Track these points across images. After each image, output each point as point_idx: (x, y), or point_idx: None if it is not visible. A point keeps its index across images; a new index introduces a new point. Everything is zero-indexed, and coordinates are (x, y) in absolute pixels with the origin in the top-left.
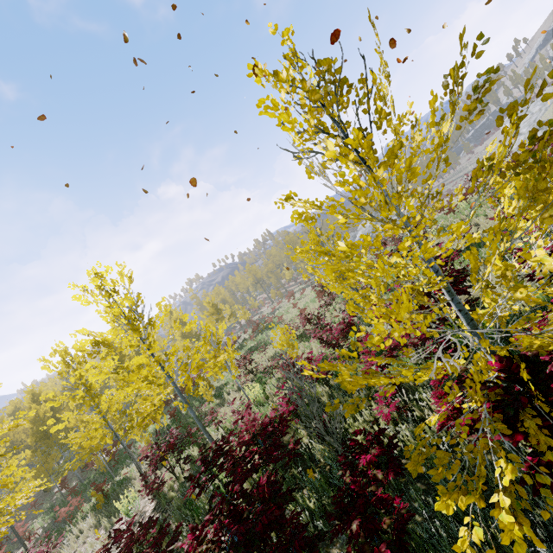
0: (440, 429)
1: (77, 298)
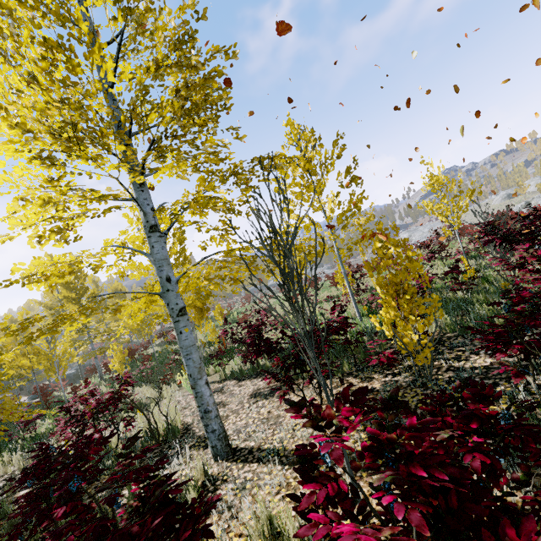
0: None
1: (291, 132)
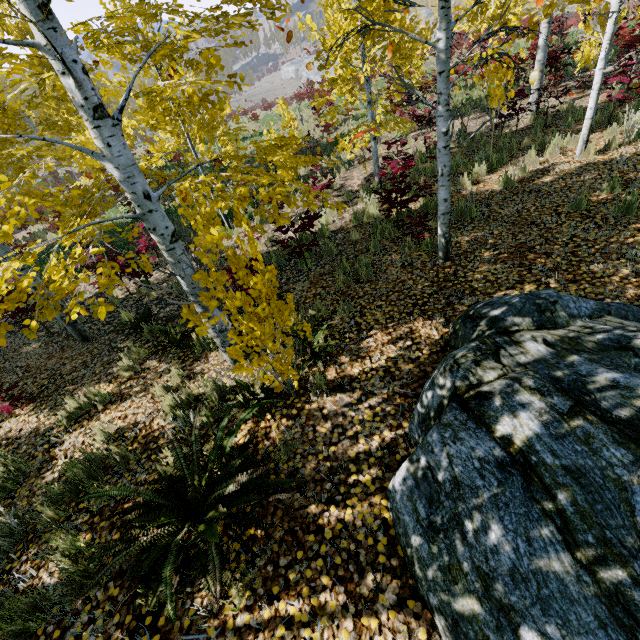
0: None
1: None
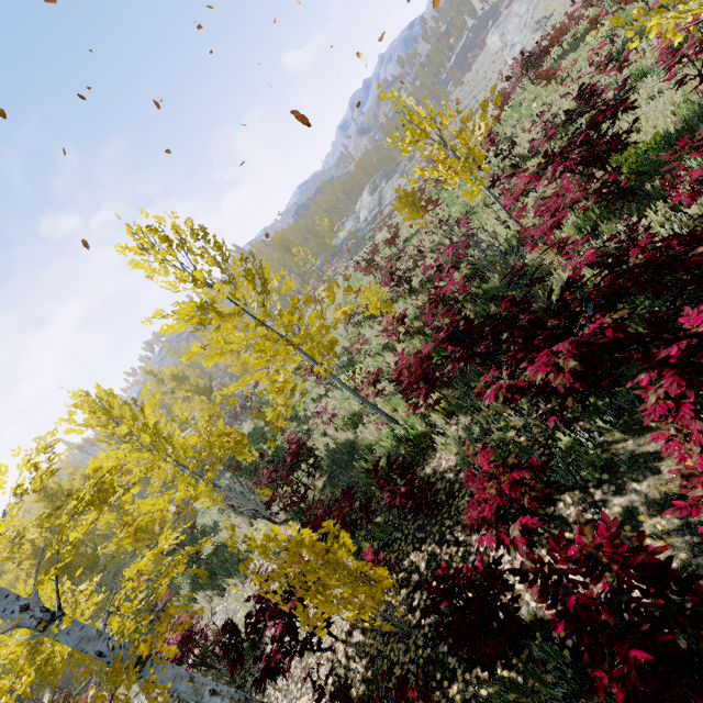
0: (692, 199)
1: (136, 265)
